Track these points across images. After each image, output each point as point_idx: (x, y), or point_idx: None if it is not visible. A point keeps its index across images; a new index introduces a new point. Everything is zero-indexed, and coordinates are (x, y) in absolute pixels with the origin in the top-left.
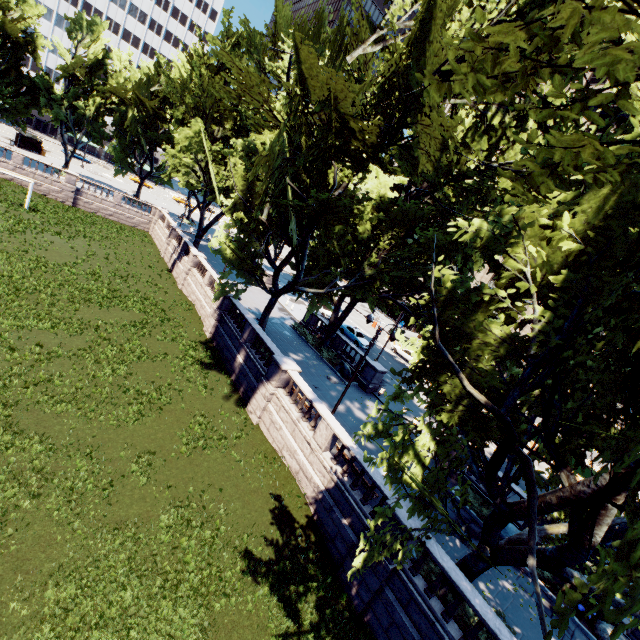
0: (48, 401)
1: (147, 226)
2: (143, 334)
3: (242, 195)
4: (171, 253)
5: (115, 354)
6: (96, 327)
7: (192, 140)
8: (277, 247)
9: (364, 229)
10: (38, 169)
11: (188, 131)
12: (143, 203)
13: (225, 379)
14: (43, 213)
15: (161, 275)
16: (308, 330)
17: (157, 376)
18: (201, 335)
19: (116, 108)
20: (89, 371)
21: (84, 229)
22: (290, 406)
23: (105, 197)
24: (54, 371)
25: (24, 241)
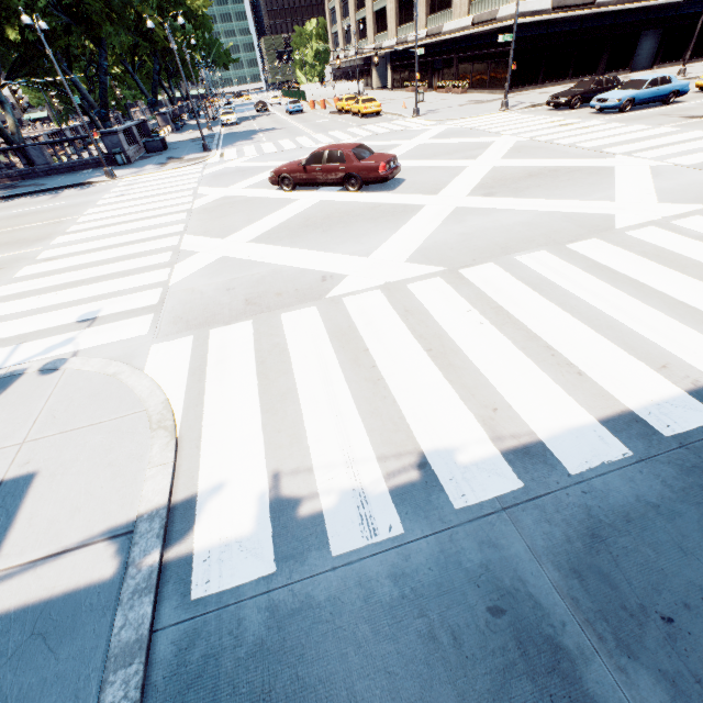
0: None
1: None
2: None
3: None
4: None
5: None
6: None
7: None
8: None
9: None
10: None
11: None
12: None
13: None
14: None
15: None
16: None
17: None
18: None
19: None
20: None
21: None
22: None
23: None
24: None
25: None
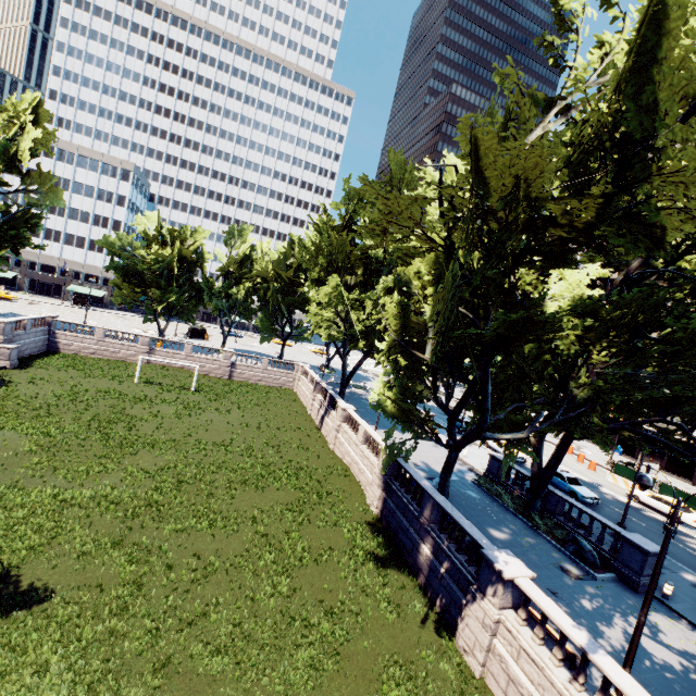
0: (202, 652)
1: (291, 384)
2: (301, 521)
3: (396, 336)
4: (317, 409)
5: (274, 557)
6: (252, 519)
7: (329, 294)
8: (446, 387)
9: (566, 341)
10: (203, 353)
11: (324, 287)
12: (287, 362)
13: (410, 583)
14: (205, 392)
15: (310, 436)
16: (499, 485)
17: (325, 589)
18: (365, 511)
19: (260, 287)
20: (247, 591)
21: (238, 400)
22: (538, 651)
23: (254, 365)
24: (210, 595)
25: (189, 424)
